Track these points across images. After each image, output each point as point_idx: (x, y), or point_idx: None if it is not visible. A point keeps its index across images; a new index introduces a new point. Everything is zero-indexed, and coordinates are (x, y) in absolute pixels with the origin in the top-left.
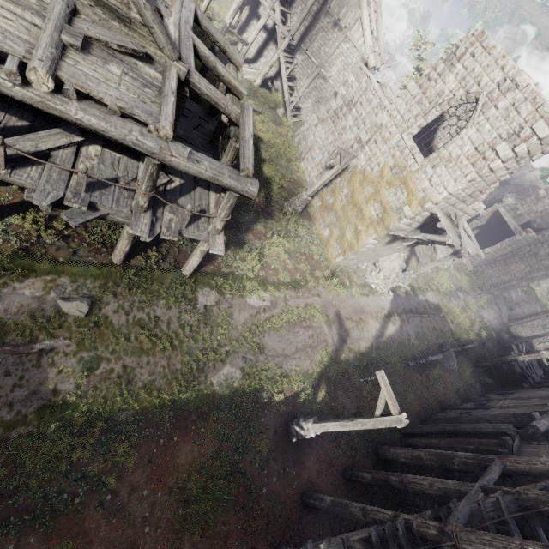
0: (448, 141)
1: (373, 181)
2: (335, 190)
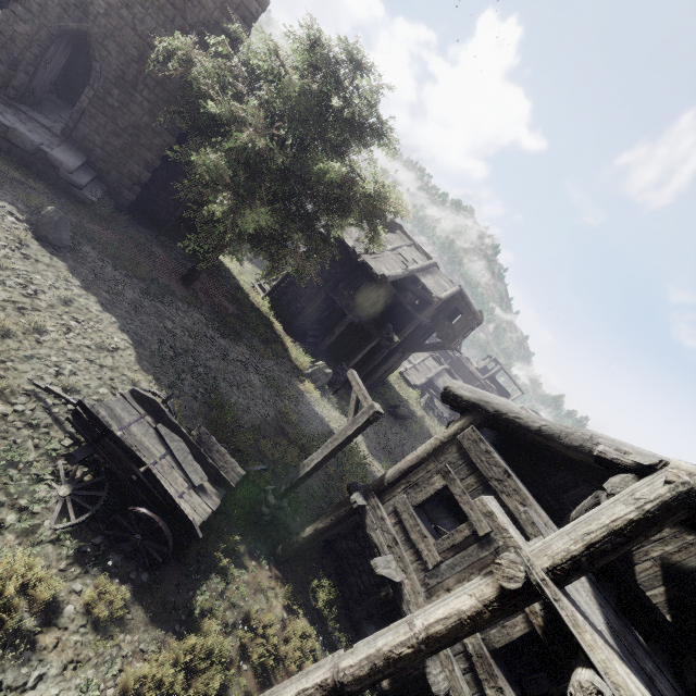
0: None
1: None
2: None
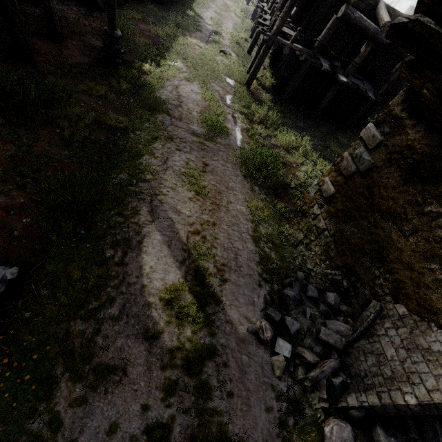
0: None
1: None
2: None
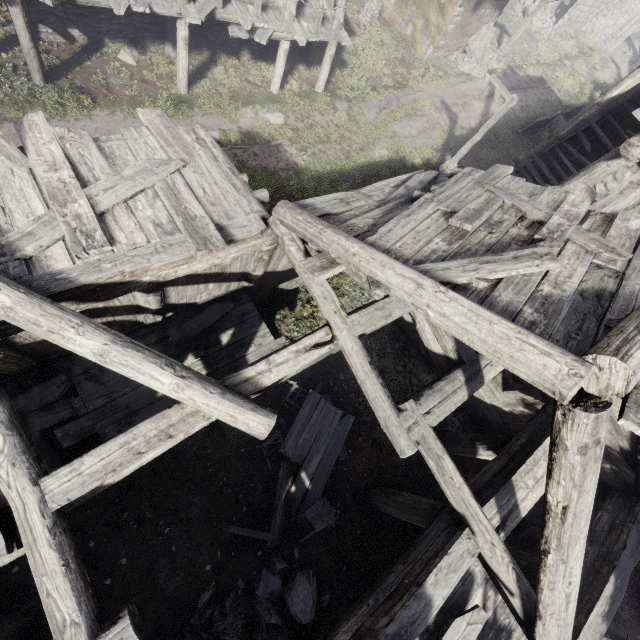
0: None
1: None
2: None
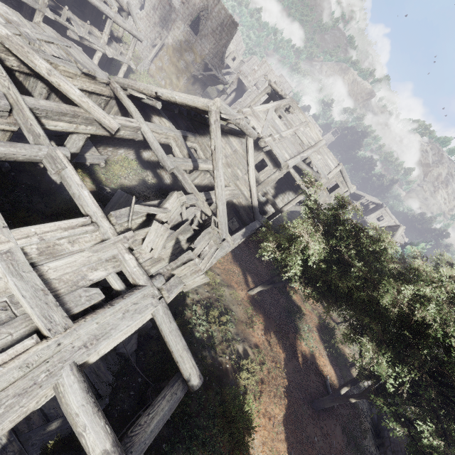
0: (203, 28)
1: (178, 50)
2: (161, 58)
